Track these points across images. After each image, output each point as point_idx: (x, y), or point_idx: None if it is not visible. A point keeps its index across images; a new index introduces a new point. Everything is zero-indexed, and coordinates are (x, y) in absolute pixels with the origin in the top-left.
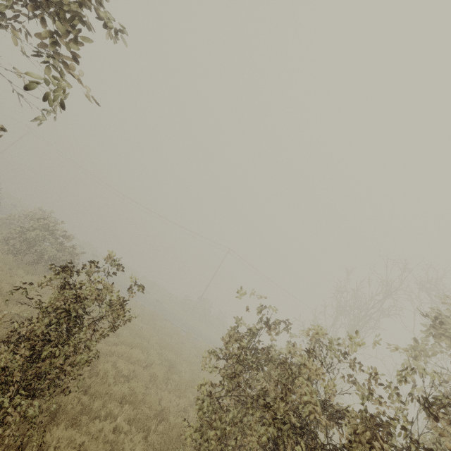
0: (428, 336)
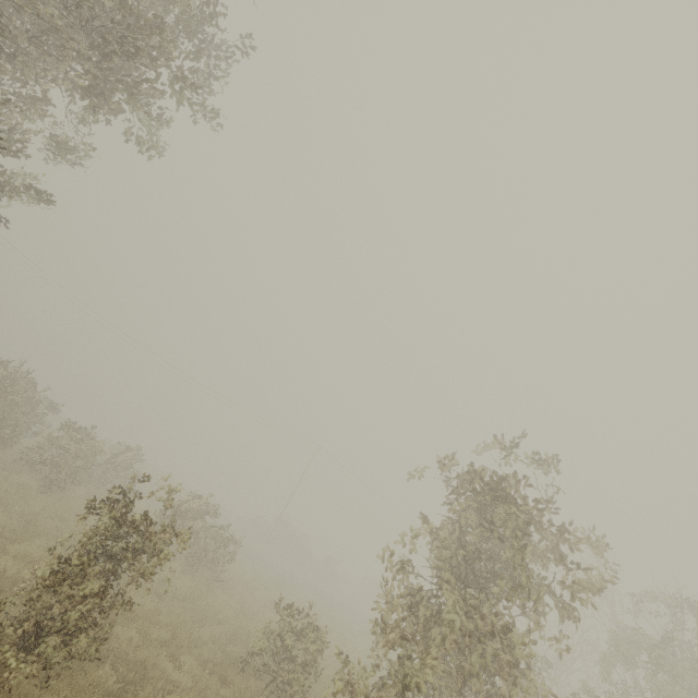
0: (610, 651)
